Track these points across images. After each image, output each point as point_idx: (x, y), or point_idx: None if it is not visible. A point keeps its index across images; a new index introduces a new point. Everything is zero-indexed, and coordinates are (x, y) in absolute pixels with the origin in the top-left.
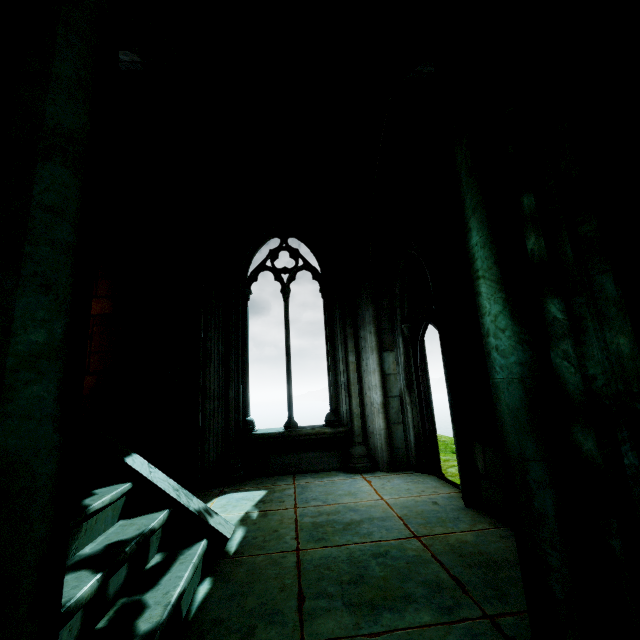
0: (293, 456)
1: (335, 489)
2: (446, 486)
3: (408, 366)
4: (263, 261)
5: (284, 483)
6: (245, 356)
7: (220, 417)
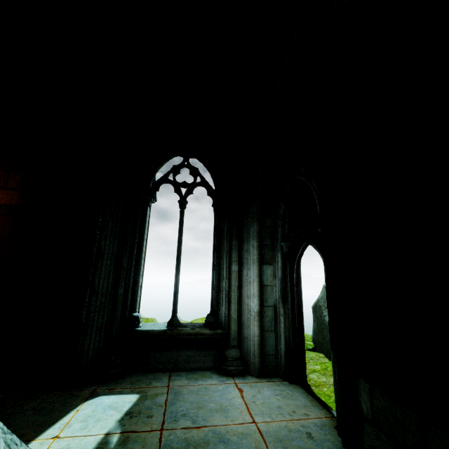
0: (172, 353)
1: (207, 399)
2: (315, 406)
3: (284, 280)
4: (166, 174)
5: (159, 384)
6: (139, 256)
7: (106, 313)
